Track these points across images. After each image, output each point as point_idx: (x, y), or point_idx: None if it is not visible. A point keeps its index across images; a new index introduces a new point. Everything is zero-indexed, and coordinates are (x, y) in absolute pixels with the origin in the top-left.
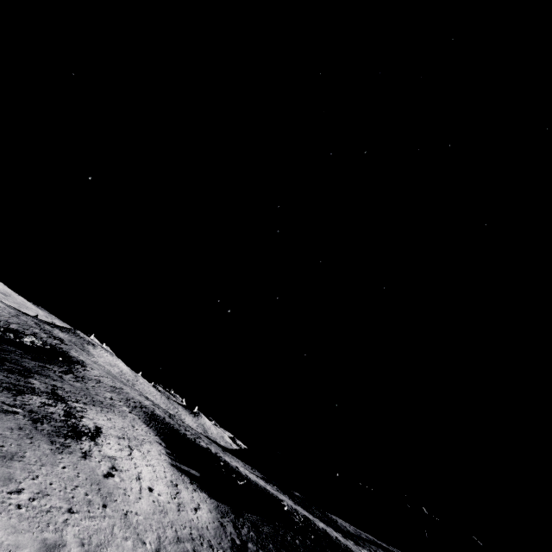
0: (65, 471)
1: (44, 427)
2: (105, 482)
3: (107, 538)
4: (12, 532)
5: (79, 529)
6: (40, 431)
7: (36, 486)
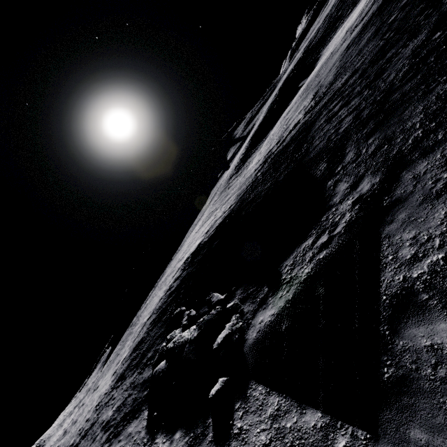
0: None
1: None
2: None
3: None
4: None
5: None
6: None
7: None
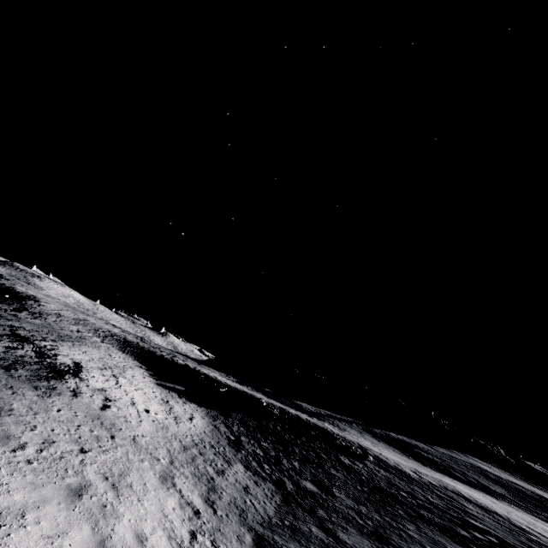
0: (62, 414)
1: (20, 373)
2: (104, 415)
3: (126, 466)
4: (33, 489)
5: (98, 465)
6: (18, 378)
7: (38, 436)
